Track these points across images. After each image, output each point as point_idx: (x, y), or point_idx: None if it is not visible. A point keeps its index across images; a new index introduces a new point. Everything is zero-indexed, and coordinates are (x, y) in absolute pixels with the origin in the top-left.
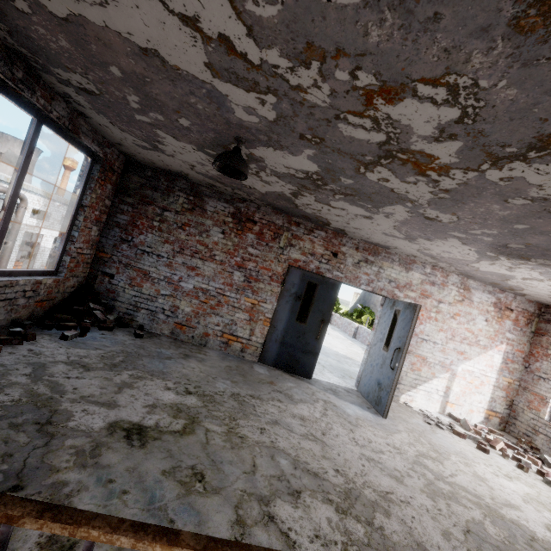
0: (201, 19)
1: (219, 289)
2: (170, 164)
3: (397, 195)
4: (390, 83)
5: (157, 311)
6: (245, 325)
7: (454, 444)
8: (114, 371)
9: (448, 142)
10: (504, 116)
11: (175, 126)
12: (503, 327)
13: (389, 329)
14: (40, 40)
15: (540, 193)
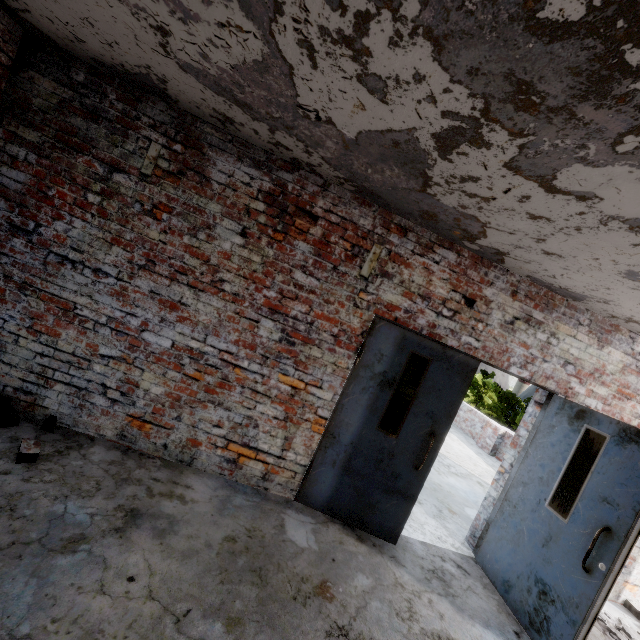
0: None
1: (226, 353)
2: (113, 38)
3: None
4: None
5: (89, 389)
6: (275, 428)
7: None
8: None
9: None
10: None
11: None
12: None
13: (568, 467)
14: None
15: None
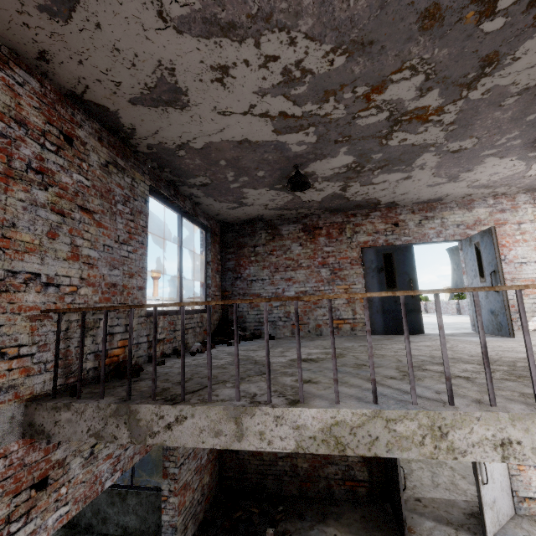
0: (269, 111)
1: (314, 287)
2: (250, 213)
3: (418, 146)
4: (376, 85)
5: (275, 320)
6: (346, 307)
7: None
8: (271, 349)
9: (429, 94)
10: (451, 63)
11: (255, 180)
12: None
13: (477, 262)
14: (185, 167)
15: (518, 87)
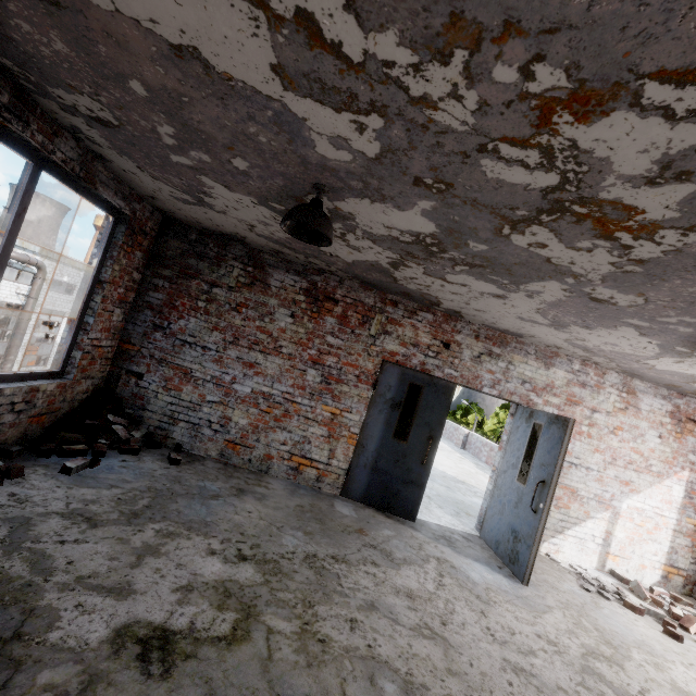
0: None
1: (286, 394)
2: (222, 224)
3: (554, 266)
4: (593, 84)
5: (201, 424)
6: (323, 443)
7: (630, 627)
8: (134, 525)
9: (670, 185)
10: None
11: (226, 169)
12: (684, 446)
13: (526, 451)
14: (26, 44)
15: None
